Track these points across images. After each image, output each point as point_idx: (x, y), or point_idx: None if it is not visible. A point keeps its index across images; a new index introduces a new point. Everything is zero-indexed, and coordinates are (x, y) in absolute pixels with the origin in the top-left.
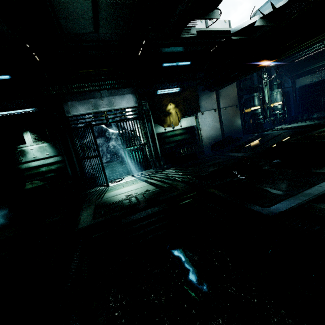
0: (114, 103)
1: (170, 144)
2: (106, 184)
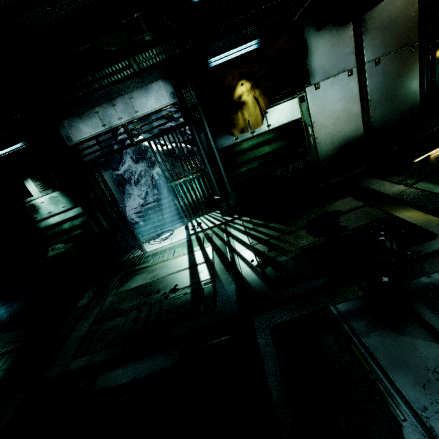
0: (135, 107)
1: (250, 165)
2: (141, 249)
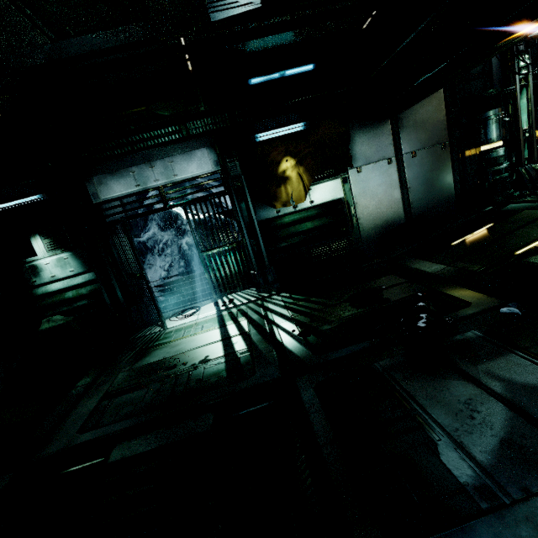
0: (175, 170)
1: (291, 240)
2: (161, 324)
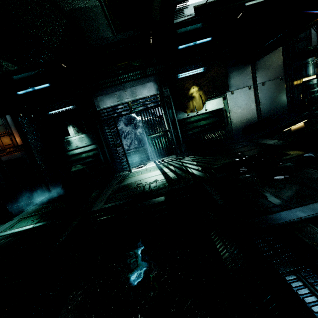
0: (136, 93)
1: (194, 130)
2: (129, 169)
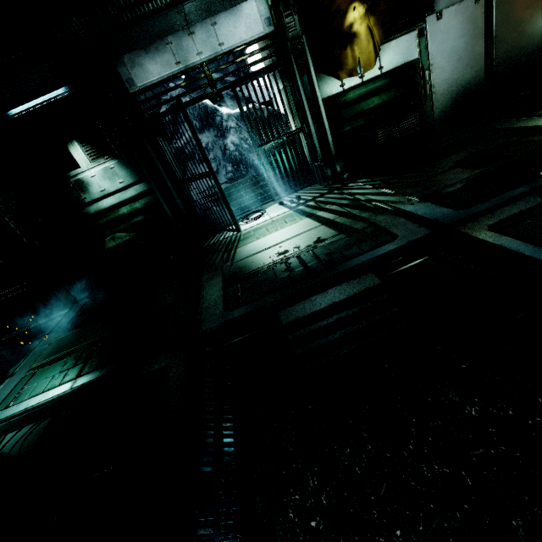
0: (219, 37)
1: (355, 122)
2: (235, 227)
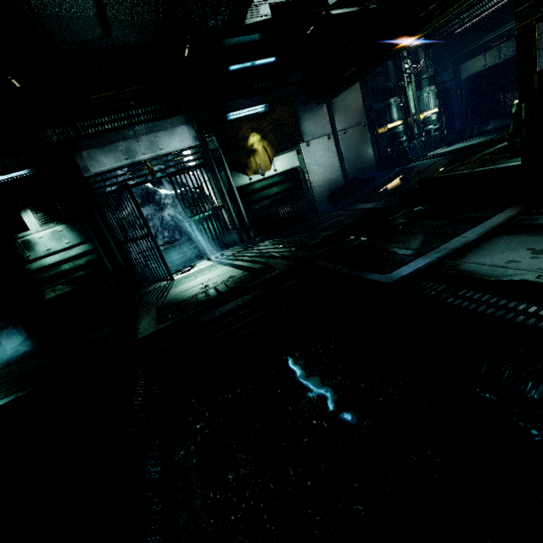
0: (159, 145)
1: (262, 203)
2: (170, 276)
